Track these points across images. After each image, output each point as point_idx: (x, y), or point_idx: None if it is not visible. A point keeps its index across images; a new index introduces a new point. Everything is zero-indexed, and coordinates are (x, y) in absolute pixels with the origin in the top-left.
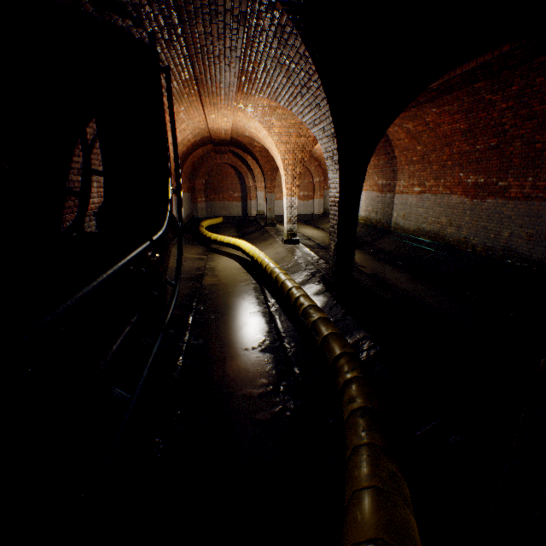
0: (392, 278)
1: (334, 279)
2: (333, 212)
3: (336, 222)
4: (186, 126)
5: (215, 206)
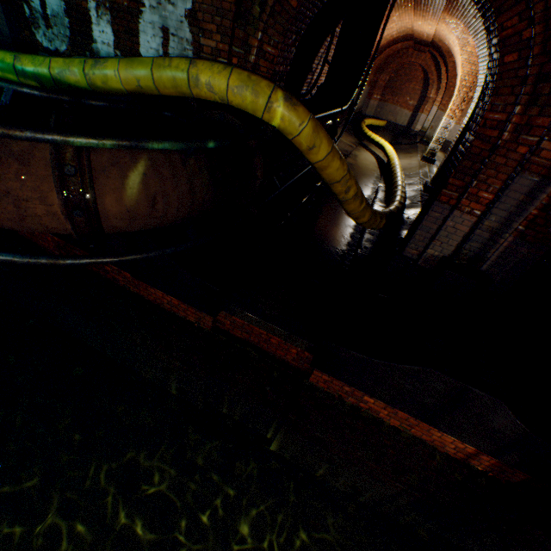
0: None
1: (430, 185)
2: (456, 136)
3: (453, 143)
4: (394, 26)
5: (385, 108)
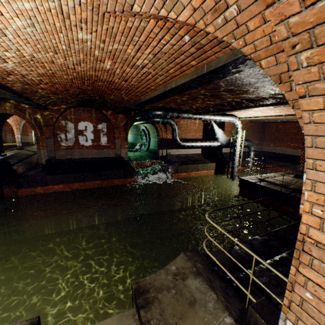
0: (36, 157)
1: None
2: None
3: None
4: None
5: None
